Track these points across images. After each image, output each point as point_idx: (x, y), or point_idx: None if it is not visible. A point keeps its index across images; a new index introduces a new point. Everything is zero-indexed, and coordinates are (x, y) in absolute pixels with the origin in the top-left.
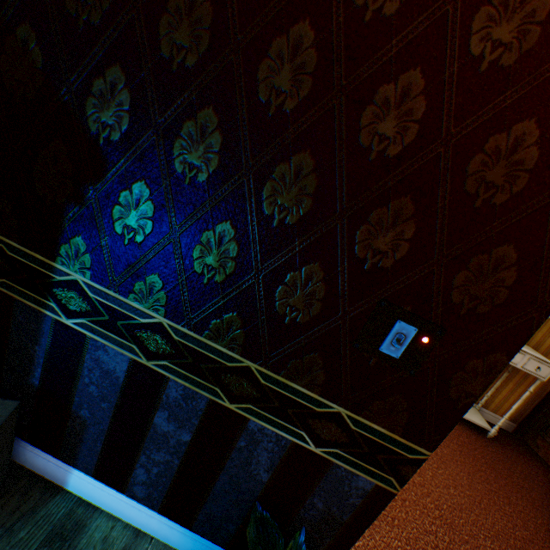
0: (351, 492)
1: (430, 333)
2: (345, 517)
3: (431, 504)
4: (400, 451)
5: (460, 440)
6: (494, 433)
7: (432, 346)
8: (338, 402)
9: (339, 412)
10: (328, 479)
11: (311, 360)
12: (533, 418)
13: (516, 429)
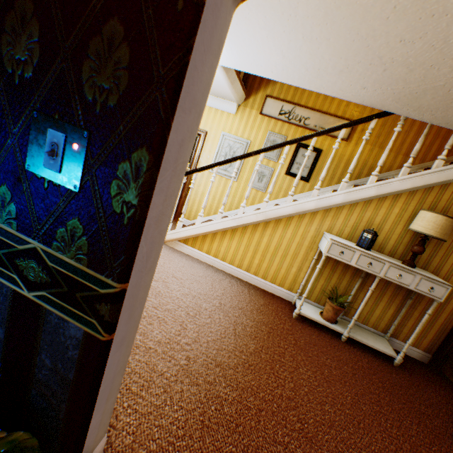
0: (68, 344)
1: (78, 138)
2: (71, 376)
3: (295, 417)
4: (93, 286)
5: (358, 364)
6: (400, 360)
7: (84, 153)
8: (32, 236)
9: (36, 247)
10: (47, 329)
11: (3, 192)
12: (446, 347)
13: (431, 359)
